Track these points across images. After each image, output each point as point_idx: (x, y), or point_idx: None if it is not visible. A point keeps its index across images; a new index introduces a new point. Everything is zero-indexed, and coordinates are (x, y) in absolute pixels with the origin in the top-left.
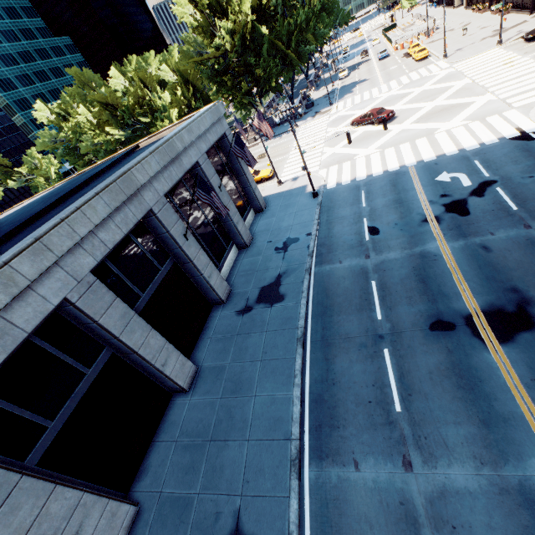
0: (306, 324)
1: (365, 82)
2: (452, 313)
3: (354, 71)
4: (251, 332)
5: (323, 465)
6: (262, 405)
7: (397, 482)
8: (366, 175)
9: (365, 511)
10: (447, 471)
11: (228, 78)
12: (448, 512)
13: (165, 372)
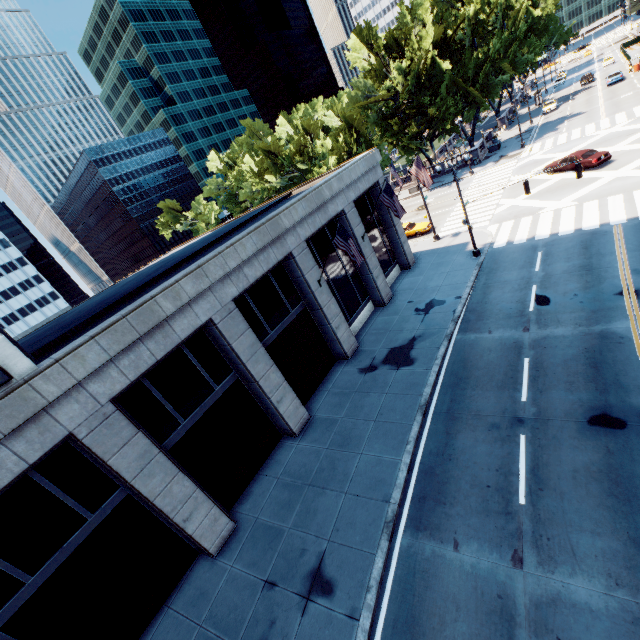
0: (432, 393)
1: (579, 116)
2: (626, 409)
3: (567, 103)
4: (370, 391)
5: (418, 535)
6: (366, 463)
7: (500, 574)
8: (549, 234)
9: (455, 592)
10: (567, 580)
11: (395, 121)
12: (555, 622)
13: (279, 409)
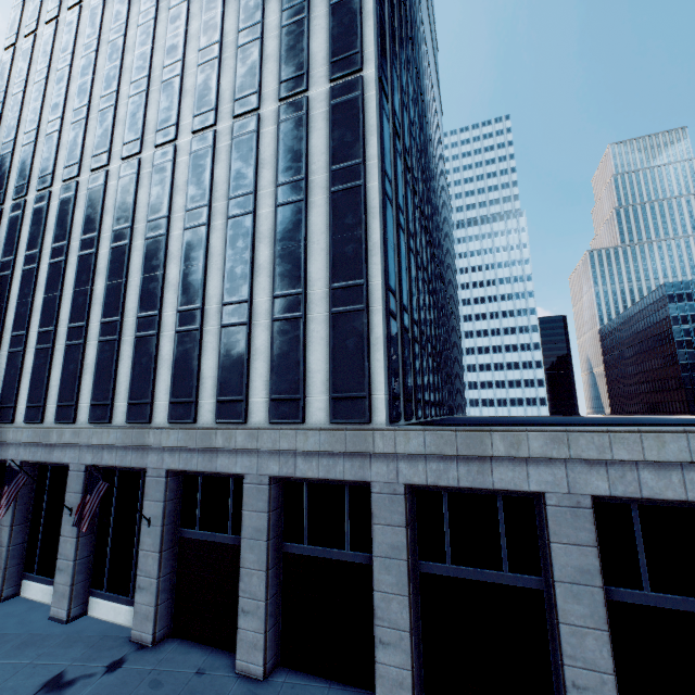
0: None
1: None
2: None
3: None
4: None
5: None
6: None
7: None
8: None
9: None
10: None
11: None
12: None
13: (568, 694)
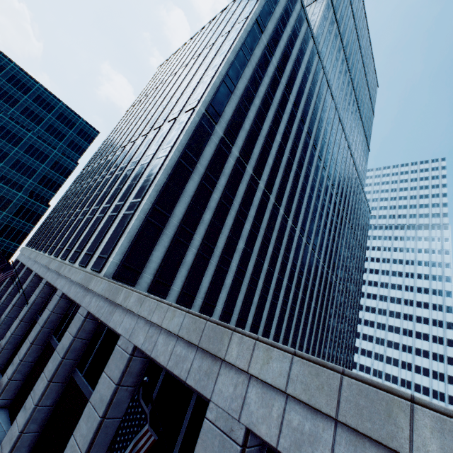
0: None
1: None
2: None
3: None
4: None
5: None
6: None
7: None
8: None
9: None
10: None
11: None
12: None
13: None
